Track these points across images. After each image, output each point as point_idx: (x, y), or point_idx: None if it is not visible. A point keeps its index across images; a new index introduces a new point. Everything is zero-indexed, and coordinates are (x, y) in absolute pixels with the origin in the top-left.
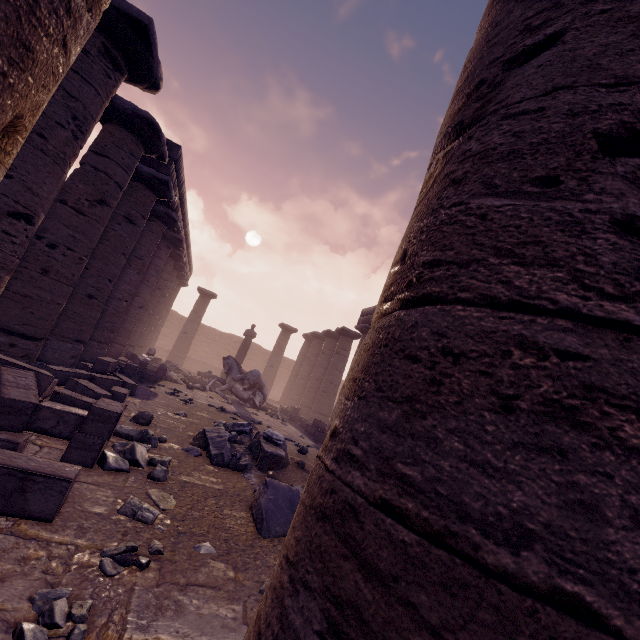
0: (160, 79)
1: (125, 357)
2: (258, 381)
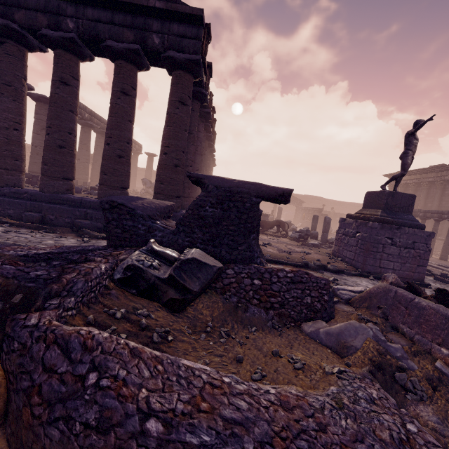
0: (32, 87)
1: None
2: None
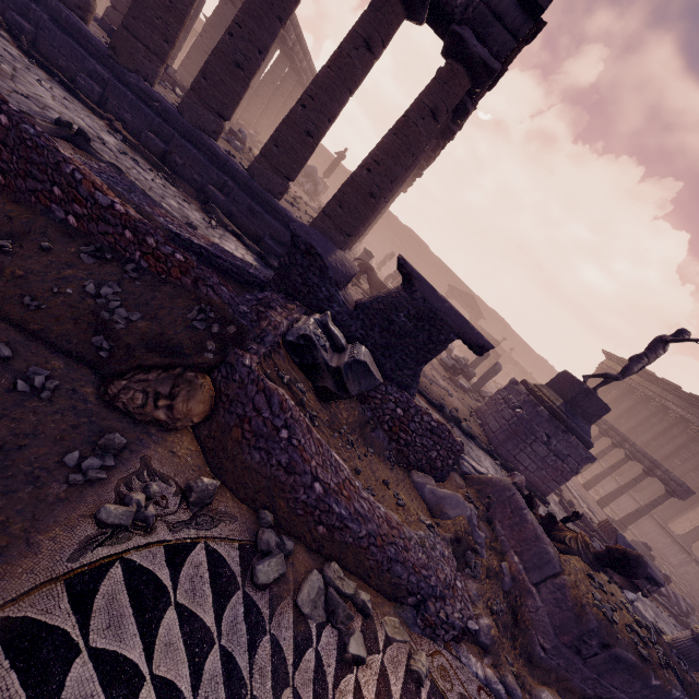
0: None
1: (235, 122)
2: (313, 174)
